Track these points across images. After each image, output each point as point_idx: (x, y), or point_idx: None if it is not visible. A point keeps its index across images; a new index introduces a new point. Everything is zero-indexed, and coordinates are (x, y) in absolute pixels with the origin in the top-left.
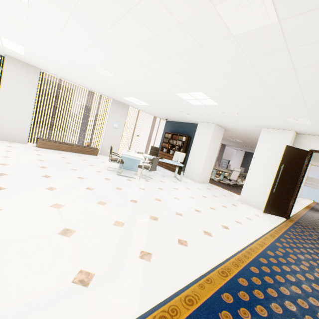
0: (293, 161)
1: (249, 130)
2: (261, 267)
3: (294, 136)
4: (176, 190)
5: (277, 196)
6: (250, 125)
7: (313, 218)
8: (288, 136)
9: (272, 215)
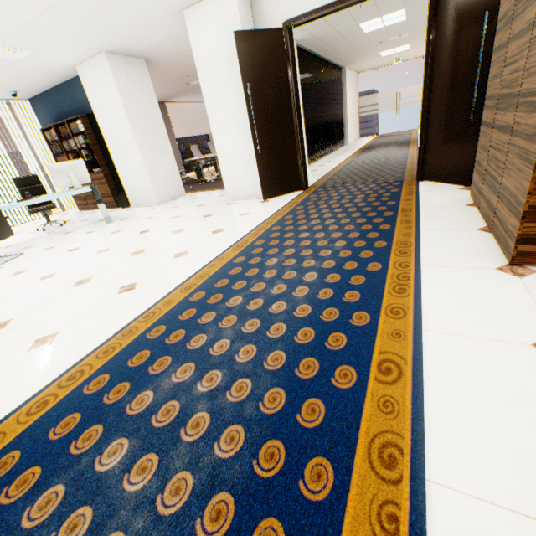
0: (266, 68)
1: (179, 35)
2: (132, 359)
3: (246, 3)
4: (73, 252)
5: (272, 157)
6: (157, 17)
7: (358, 164)
8: (231, 6)
9: (280, 196)
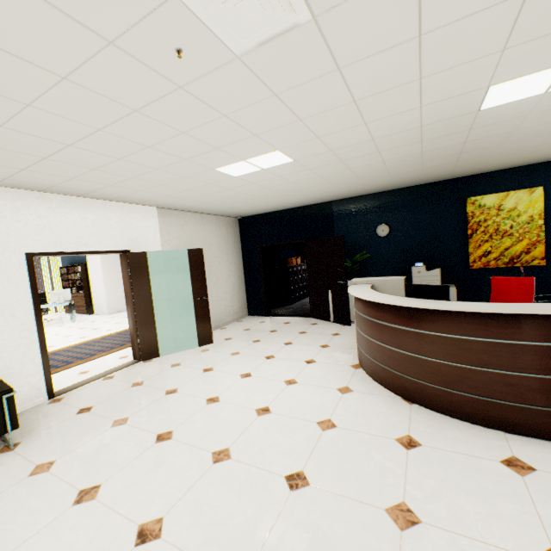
0: None
1: None
2: None
3: None
4: None
5: None
6: None
7: None
8: None
9: None
